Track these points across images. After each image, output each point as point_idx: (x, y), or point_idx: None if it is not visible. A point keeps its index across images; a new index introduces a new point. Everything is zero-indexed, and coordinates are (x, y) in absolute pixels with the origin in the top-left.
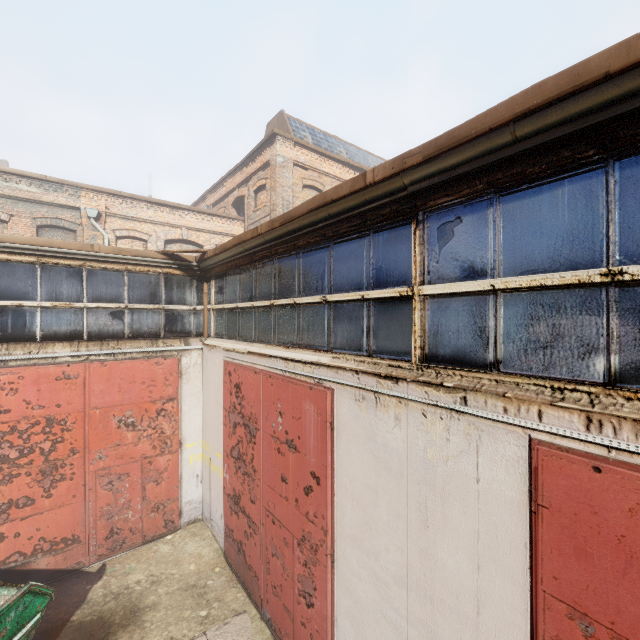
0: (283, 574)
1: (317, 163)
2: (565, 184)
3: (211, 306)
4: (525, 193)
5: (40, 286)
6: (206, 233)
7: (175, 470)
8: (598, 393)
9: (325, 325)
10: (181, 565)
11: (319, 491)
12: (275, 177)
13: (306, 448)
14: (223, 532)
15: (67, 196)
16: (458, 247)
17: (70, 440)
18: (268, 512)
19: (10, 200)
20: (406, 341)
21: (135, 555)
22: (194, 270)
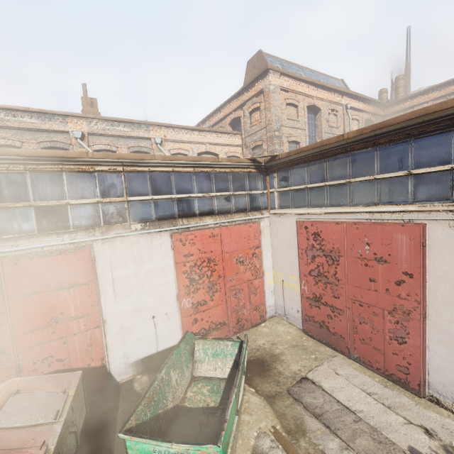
0: (372, 331)
1: (294, 86)
2: None
3: (274, 190)
4: None
5: (195, 185)
6: (219, 146)
7: (262, 288)
8: None
9: (408, 188)
10: (281, 336)
11: (412, 281)
12: (269, 100)
13: (397, 260)
14: (301, 319)
15: (143, 131)
16: None
17: (217, 270)
18: (354, 301)
19: (115, 138)
20: None
21: (251, 333)
22: (261, 168)
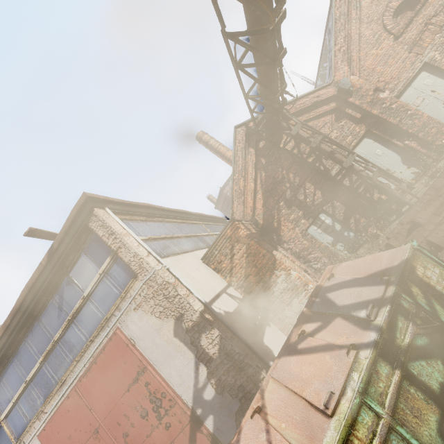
0: None
1: None
2: (9, 368)
3: None
4: (5, 374)
5: None
6: None
7: None
8: (41, 409)
9: None
10: None
11: None
12: None
13: None
14: None
15: None
16: (2, 397)
17: None
18: None
19: None
20: (9, 439)
21: None
22: None
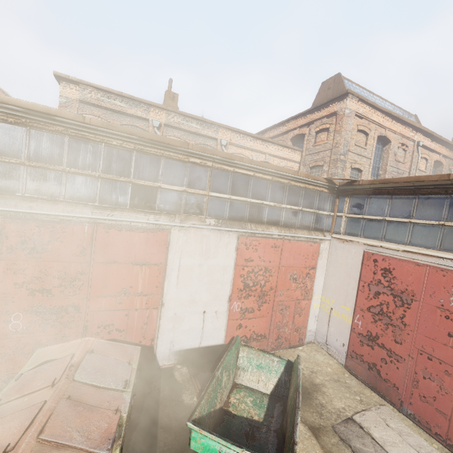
0: (439, 391)
1: (369, 114)
2: None
3: (343, 214)
4: None
5: (270, 193)
6: (278, 158)
7: (307, 310)
8: None
9: None
10: (321, 366)
11: None
12: (341, 124)
13: None
14: (345, 354)
15: (212, 131)
16: None
17: (271, 282)
18: (422, 352)
19: (186, 133)
20: None
21: (288, 353)
22: (333, 190)
